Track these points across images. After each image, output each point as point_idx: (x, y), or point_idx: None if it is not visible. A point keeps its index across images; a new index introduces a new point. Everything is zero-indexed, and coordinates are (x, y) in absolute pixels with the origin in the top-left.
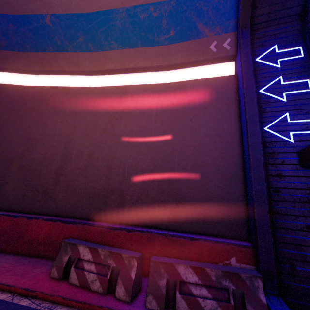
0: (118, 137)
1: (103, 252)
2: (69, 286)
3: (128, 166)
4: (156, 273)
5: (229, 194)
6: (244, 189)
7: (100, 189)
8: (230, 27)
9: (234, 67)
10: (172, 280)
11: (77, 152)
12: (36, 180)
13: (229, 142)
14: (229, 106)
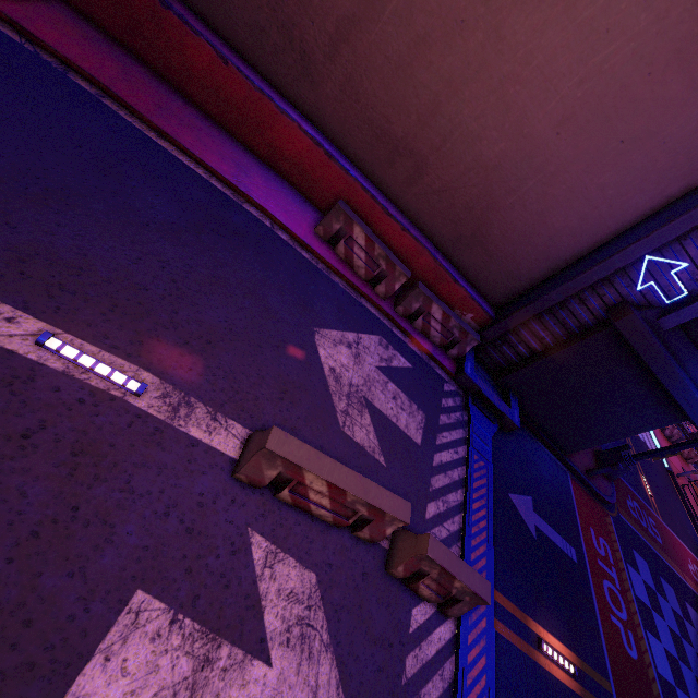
0: (497, 51)
1: (379, 251)
2: (335, 255)
3: (463, 131)
4: (415, 298)
5: (528, 271)
6: (546, 278)
7: (397, 132)
8: None
9: None
10: (423, 309)
11: (402, 4)
12: (294, 11)
13: (607, 224)
14: (685, 177)
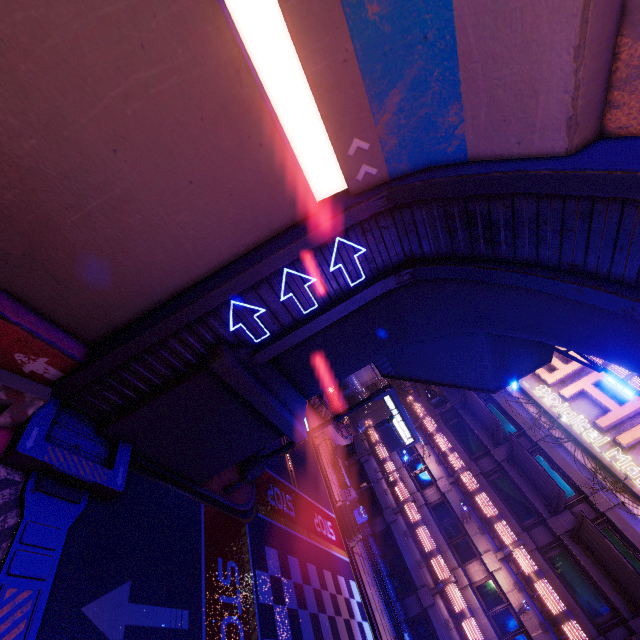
0: None
1: None
2: None
3: None
4: None
5: (122, 304)
6: (146, 313)
7: None
8: (397, 165)
9: (338, 192)
10: None
11: None
12: None
13: (196, 264)
14: (255, 231)
